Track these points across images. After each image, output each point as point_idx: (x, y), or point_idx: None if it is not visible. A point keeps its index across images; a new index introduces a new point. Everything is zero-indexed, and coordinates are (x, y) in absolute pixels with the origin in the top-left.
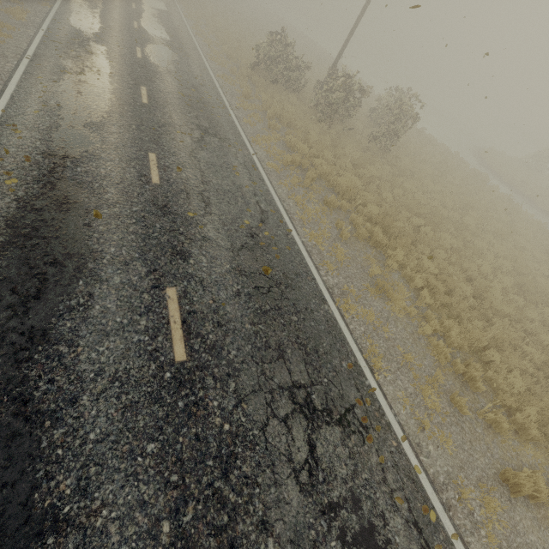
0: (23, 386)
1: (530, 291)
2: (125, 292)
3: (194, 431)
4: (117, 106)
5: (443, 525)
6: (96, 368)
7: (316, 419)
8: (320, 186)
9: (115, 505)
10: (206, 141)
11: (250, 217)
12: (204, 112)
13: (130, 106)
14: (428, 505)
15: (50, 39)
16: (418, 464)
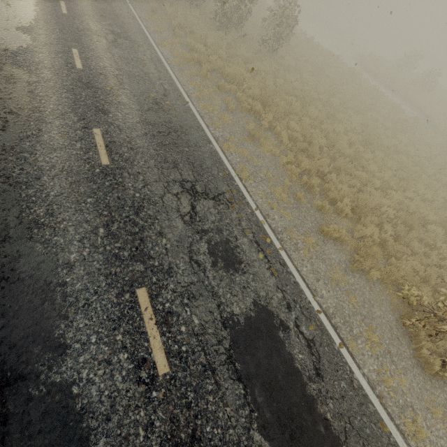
0: (5, 171)
1: (372, 144)
2: (64, 130)
3: (116, 195)
4: (41, 15)
5: (275, 244)
6: (50, 165)
7: (198, 196)
8: (215, 77)
9: (70, 221)
10: (119, 42)
11: (156, 92)
12: (116, 22)
13: (53, 16)
14: (266, 236)
15: None
16: (264, 220)
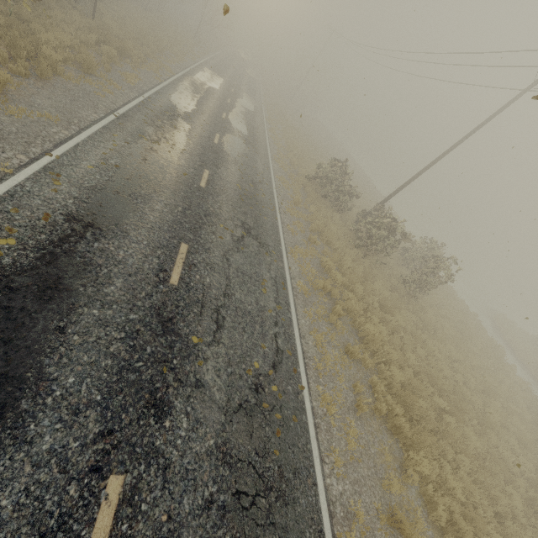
0: None
1: None
2: (45, 474)
3: None
4: (173, 183)
5: None
6: None
7: None
8: (344, 324)
9: None
10: (245, 242)
11: (262, 357)
12: (254, 210)
13: (186, 186)
14: None
15: (146, 105)
16: None
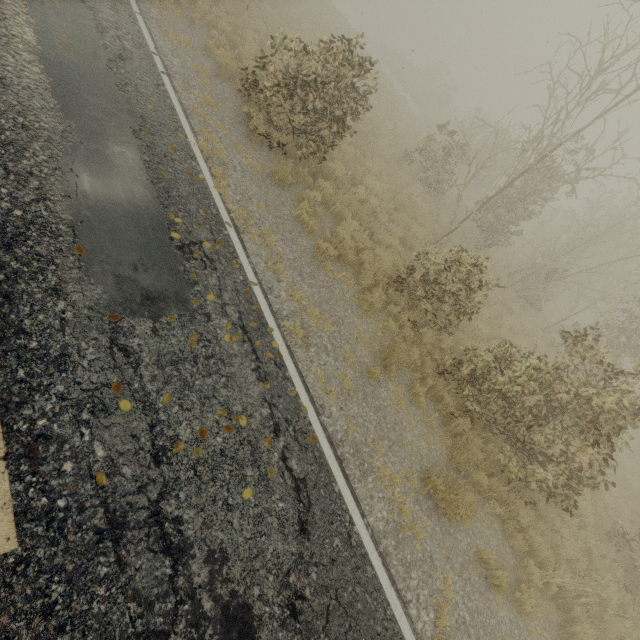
0: None
1: None
2: None
3: None
4: None
5: (133, 9)
6: None
7: None
8: None
9: None
10: None
11: None
12: None
13: None
14: None
15: None
16: None
